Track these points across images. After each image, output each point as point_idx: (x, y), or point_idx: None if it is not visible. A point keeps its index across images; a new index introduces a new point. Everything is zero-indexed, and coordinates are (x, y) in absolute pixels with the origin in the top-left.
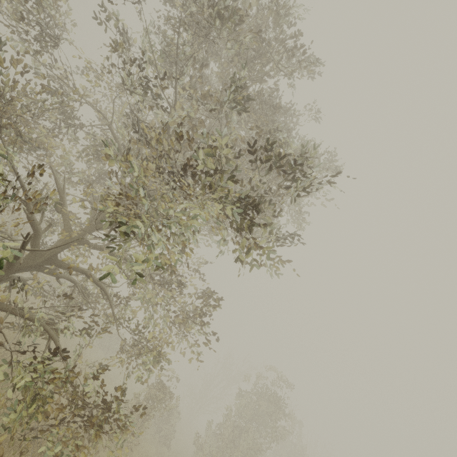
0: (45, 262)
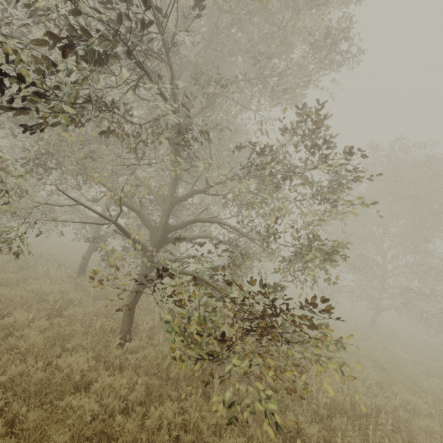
0: (384, 291)
